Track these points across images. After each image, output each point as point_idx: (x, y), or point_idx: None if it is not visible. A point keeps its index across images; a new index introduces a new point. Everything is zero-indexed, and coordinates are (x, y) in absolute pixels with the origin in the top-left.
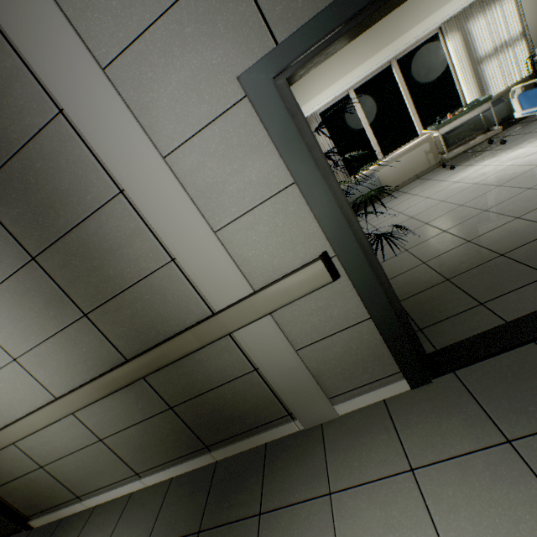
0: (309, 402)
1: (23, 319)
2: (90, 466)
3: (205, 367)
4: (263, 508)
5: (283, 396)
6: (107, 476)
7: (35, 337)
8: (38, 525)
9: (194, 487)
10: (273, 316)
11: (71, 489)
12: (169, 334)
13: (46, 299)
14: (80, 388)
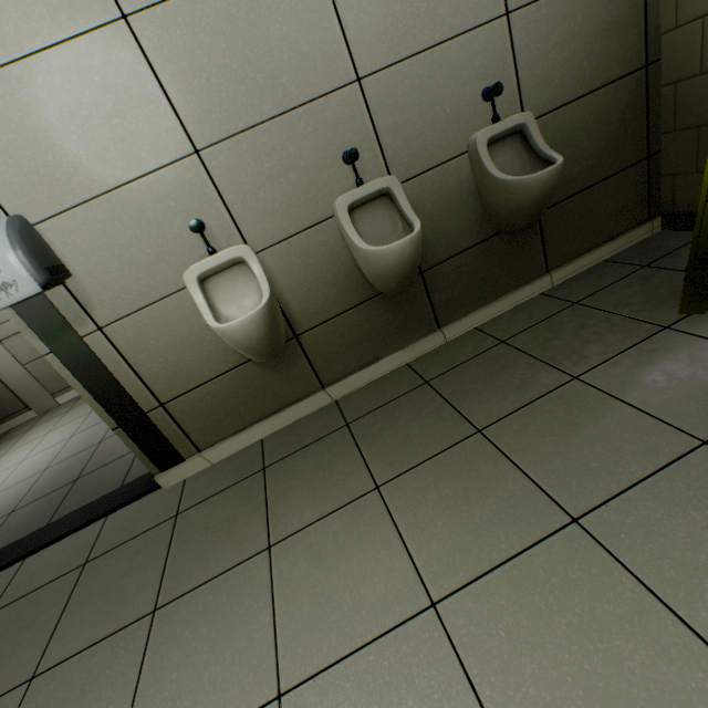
0: (38, 397)
1: None
2: None
3: None
4: None
5: (19, 394)
6: None
7: None
8: None
9: None
10: (5, 345)
11: None
12: None
13: None
14: None
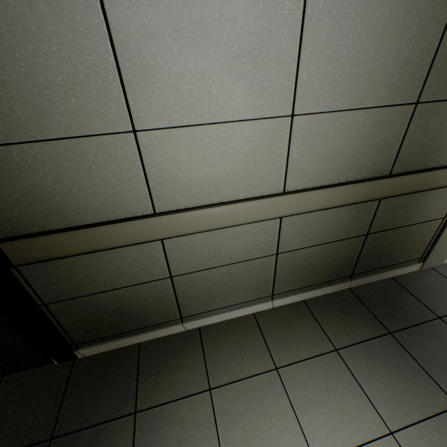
0: (442, 251)
1: (362, 63)
2: (233, 283)
3: (424, 204)
4: (437, 314)
5: (438, 243)
6: (241, 295)
7: (347, 99)
8: (87, 355)
9: (344, 305)
10: None
11: (182, 308)
12: (440, 163)
13: (411, 55)
14: (336, 186)
